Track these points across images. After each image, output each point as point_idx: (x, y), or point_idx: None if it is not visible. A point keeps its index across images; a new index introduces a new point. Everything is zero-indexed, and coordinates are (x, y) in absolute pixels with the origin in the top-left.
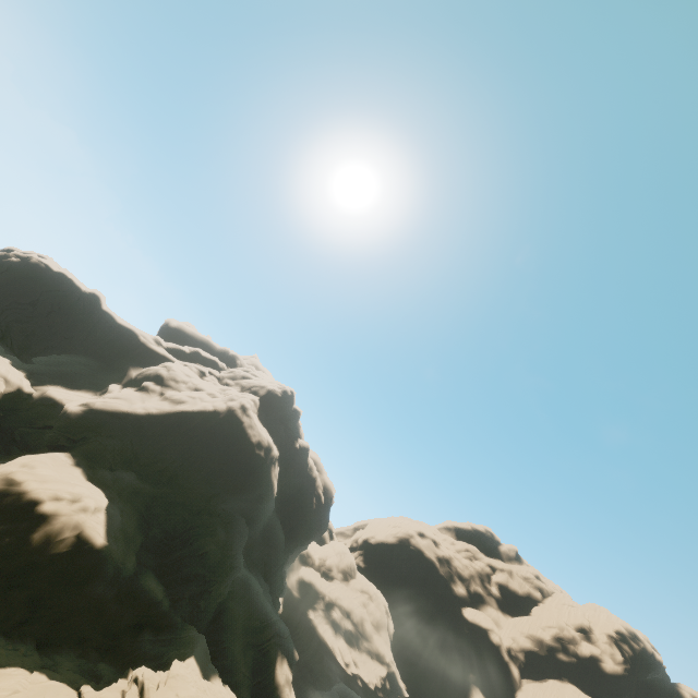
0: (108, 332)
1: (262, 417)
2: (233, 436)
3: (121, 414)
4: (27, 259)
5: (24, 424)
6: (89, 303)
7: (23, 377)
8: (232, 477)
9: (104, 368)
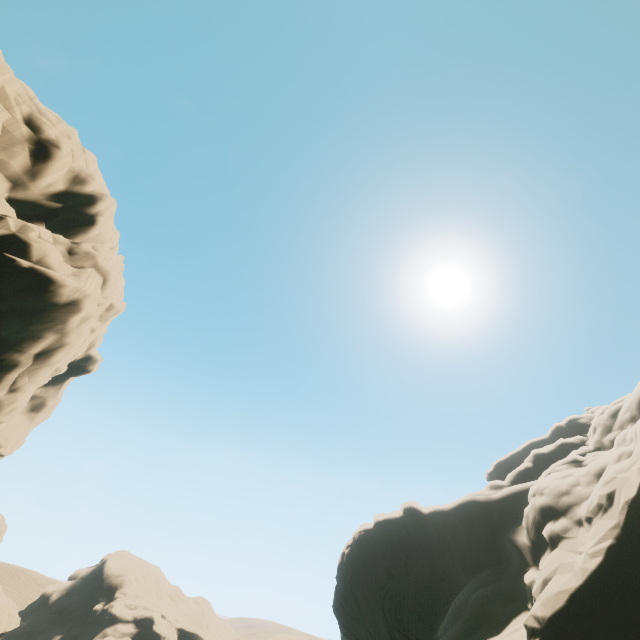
0: (454, 529)
1: None
2: None
3: (584, 602)
4: (353, 541)
5: None
6: (414, 522)
7: None
8: None
9: (497, 570)
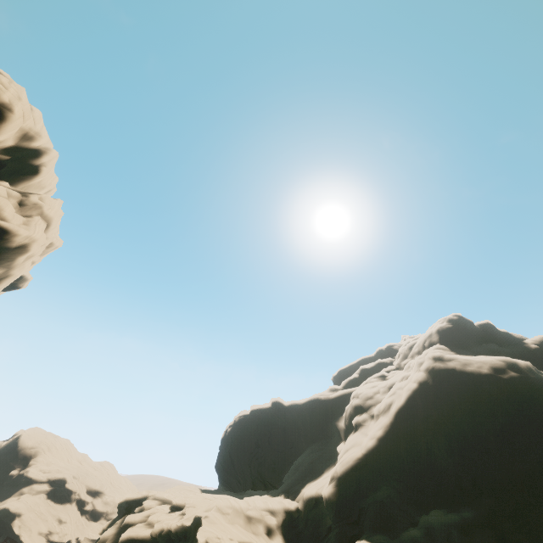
0: (303, 416)
1: (462, 352)
2: (464, 387)
3: (362, 461)
4: (234, 422)
5: (314, 542)
6: (278, 411)
7: (283, 500)
8: (523, 423)
9: (324, 442)
